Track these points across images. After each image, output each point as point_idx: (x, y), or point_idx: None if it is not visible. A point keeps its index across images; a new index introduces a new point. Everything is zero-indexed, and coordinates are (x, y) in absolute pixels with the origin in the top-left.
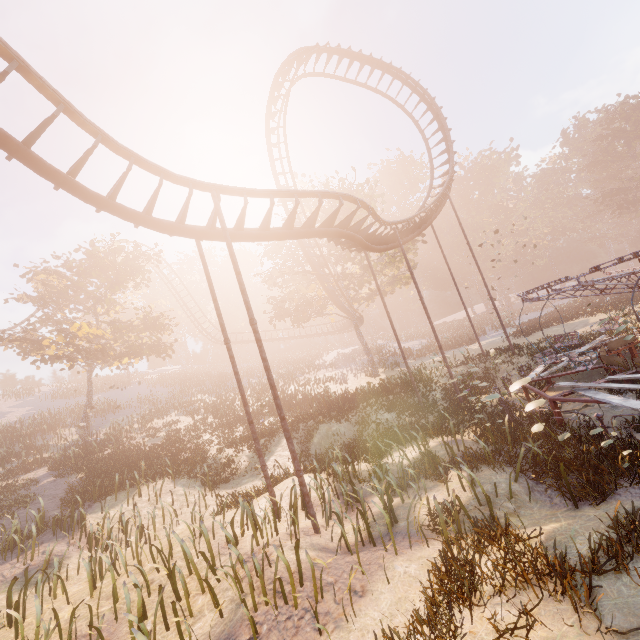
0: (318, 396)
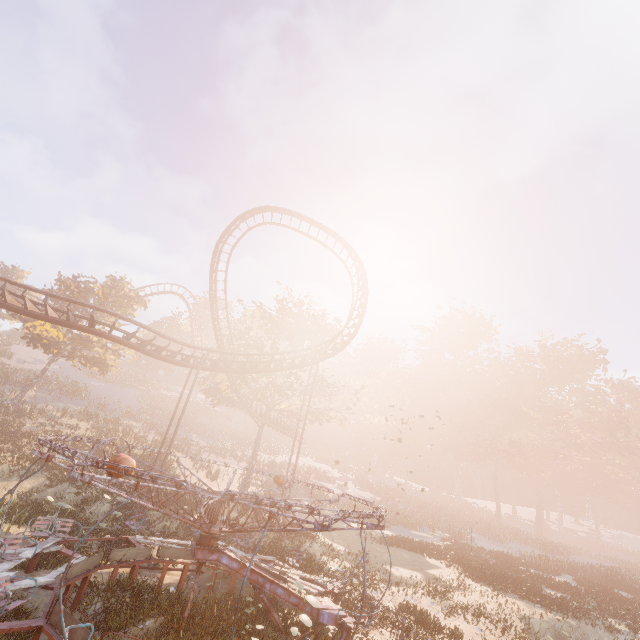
0: (146, 468)
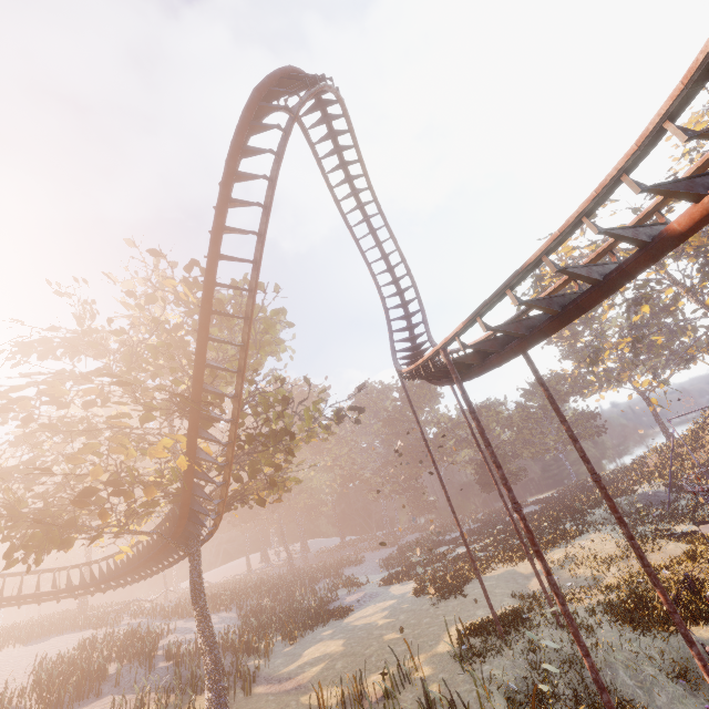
0: None
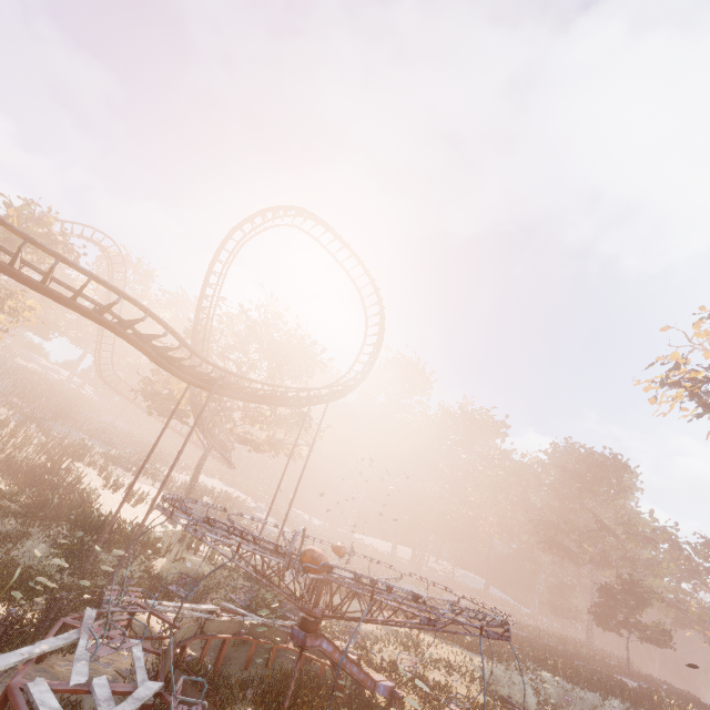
0: (61, 488)
